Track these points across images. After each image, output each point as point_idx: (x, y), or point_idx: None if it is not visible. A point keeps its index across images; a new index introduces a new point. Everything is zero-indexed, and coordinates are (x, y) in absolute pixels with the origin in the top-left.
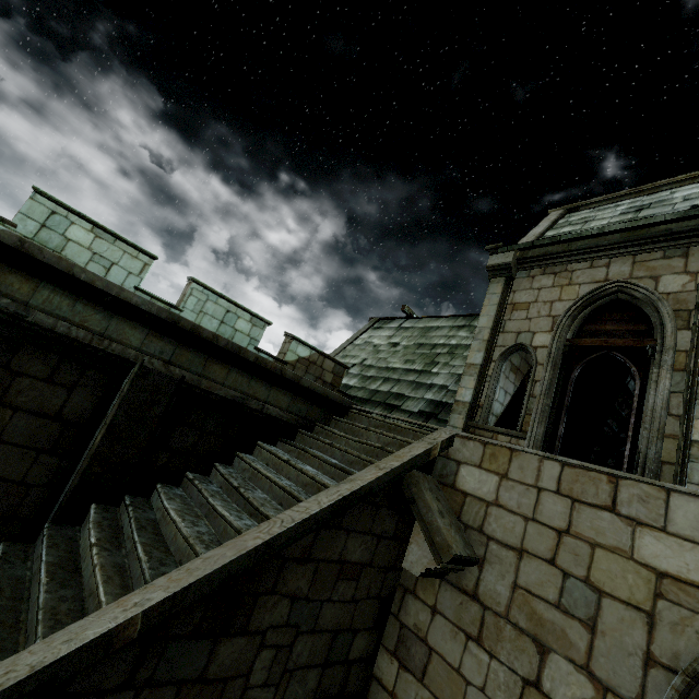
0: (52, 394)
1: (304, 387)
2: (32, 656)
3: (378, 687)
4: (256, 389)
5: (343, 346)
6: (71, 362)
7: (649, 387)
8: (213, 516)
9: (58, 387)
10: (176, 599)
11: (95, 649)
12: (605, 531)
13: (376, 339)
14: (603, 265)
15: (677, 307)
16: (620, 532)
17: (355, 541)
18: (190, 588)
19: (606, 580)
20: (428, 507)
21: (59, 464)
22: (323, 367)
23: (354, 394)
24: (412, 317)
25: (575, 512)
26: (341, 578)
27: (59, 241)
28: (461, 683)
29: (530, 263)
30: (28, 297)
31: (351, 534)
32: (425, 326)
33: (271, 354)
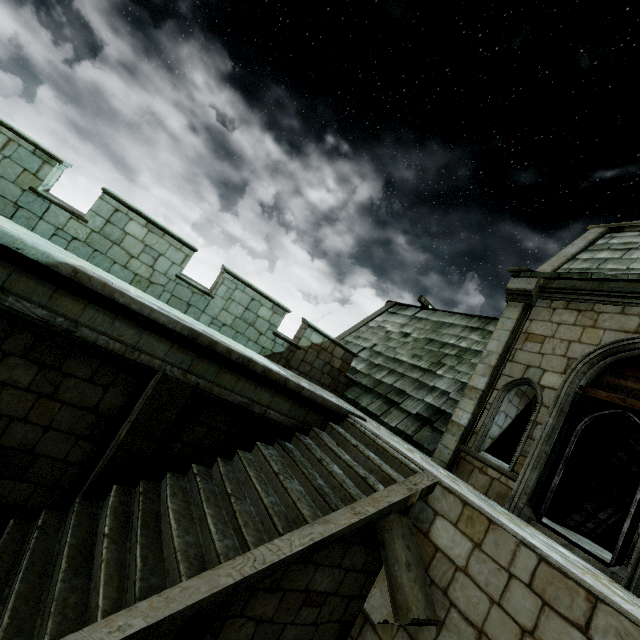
0: (92, 392)
1: (304, 396)
2: None
3: None
4: (260, 395)
5: (357, 326)
6: (108, 366)
7: None
8: (204, 523)
9: (97, 386)
10: (152, 628)
11: None
12: None
13: (389, 324)
14: (636, 314)
15: None
16: None
17: (323, 573)
18: (165, 620)
19: None
20: (396, 559)
21: (93, 448)
22: (333, 354)
23: (359, 380)
24: (427, 307)
25: (543, 616)
26: (305, 604)
27: (119, 235)
28: None
29: (553, 294)
30: (78, 316)
31: (319, 567)
32: (438, 320)
33: (287, 339)
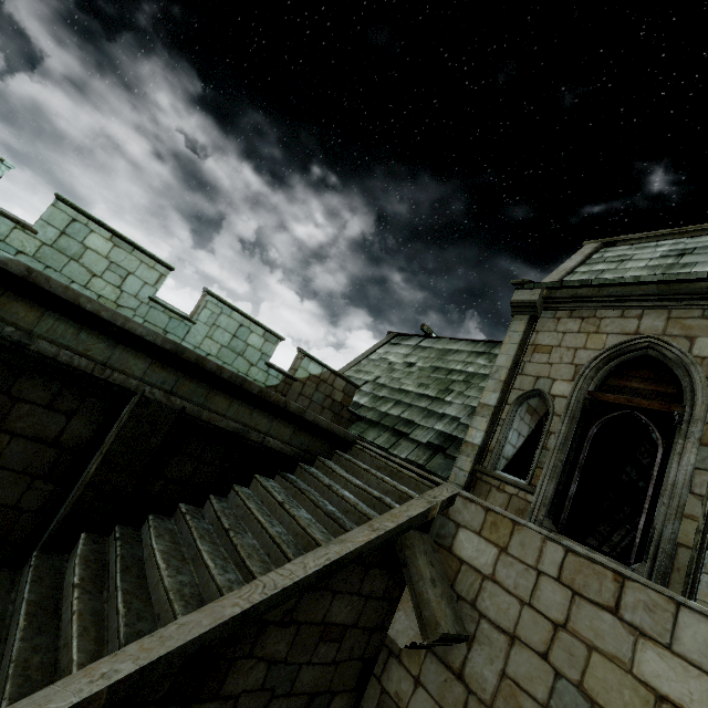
0: (51, 421)
1: (307, 420)
2: None
3: None
4: (257, 421)
5: (358, 360)
6: (72, 388)
7: (672, 457)
8: (199, 562)
9: (57, 413)
10: (144, 672)
11: None
12: (605, 635)
13: (392, 356)
14: (635, 317)
15: None
16: (621, 640)
17: (341, 602)
18: (160, 660)
19: (600, 690)
20: (420, 575)
21: (53, 490)
22: (334, 386)
23: (363, 415)
24: (431, 336)
25: (574, 606)
26: (323, 640)
27: (77, 249)
28: None
29: (557, 304)
30: (33, 325)
31: (337, 595)
32: (443, 347)
33: (281, 370)
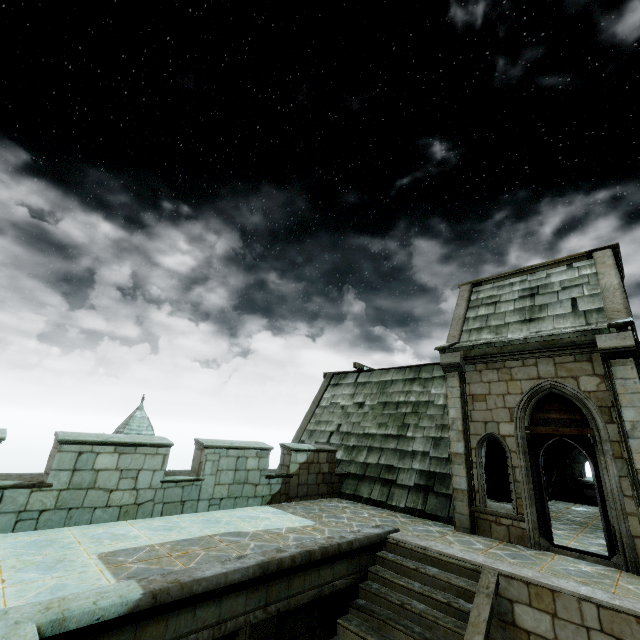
0: None
1: (355, 548)
2: None
3: None
4: (324, 575)
5: (312, 410)
6: None
7: (601, 469)
8: None
9: None
10: None
11: None
12: None
13: (340, 399)
14: (532, 364)
15: (599, 404)
16: None
17: None
18: None
19: None
20: None
21: None
22: (319, 461)
23: (347, 470)
24: (363, 370)
25: None
26: None
27: (90, 477)
28: None
29: (474, 360)
30: (163, 635)
31: None
32: (379, 380)
33: (279, 475)
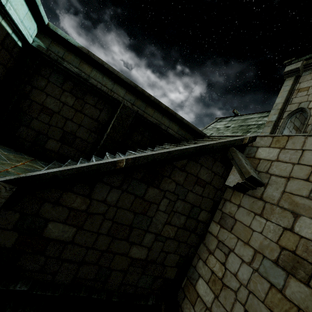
0: (95, 112)
1: (184, 123)
2: (93, 163)
3: (210, 235)
4: (164, 121)
5: (202, 130)
6: (101, 101)
7: None
8: None
9: (97, 109)
10: (136, 159)
11: (111, 165)
12: None
13: (218, 125)
14: None
15: None
16: None
17: (204, 171)
18: (141, 157)
19: None
20: (240, 159)
21: (97, 137)
22: None
23: None
24: (238, 115)
25: None
26: (197, 184)
27: None
28: (250, 231)
29: None
30: (89, 73)
31: (202, 167)
32: (244, 118)
33: None
